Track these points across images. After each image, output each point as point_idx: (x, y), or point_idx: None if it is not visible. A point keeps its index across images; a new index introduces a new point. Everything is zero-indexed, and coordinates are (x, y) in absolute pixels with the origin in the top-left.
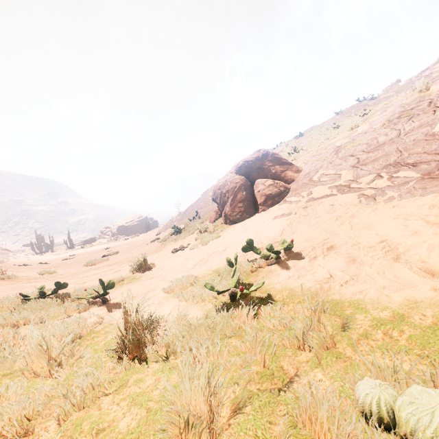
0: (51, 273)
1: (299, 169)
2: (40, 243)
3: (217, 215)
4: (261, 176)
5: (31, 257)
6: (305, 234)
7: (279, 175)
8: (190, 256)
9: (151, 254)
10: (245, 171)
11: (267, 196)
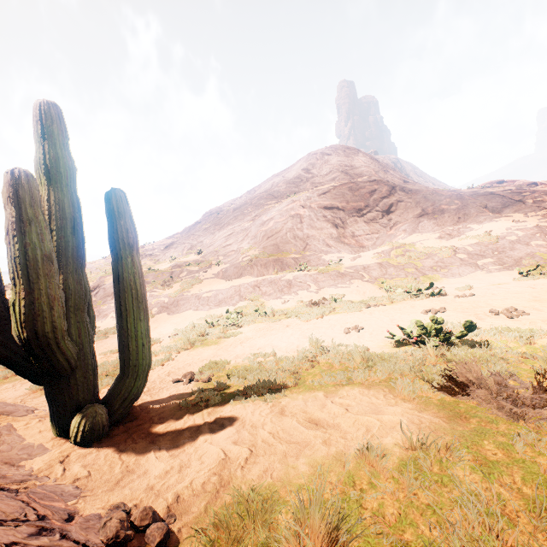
0: None
1: None
2: None
3: None
4: None
5: None
6: None
7: None
8: None
9: None
10: None
11: None
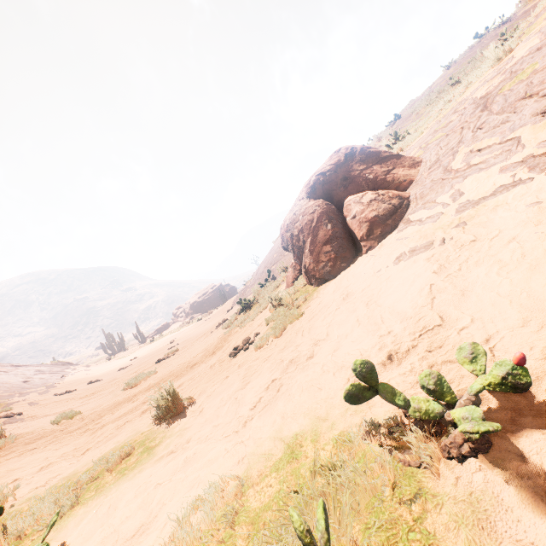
0: (70, 417)
1: (415, 160)
2: (111, 343)
3: (295, 272)
4: (352, 191)
5: (92, 369)
6: (507, 295)
7: (383, 180)
8: (252, 372)
9: (207, 357)
10: (323, 189)
11: (371, 221)
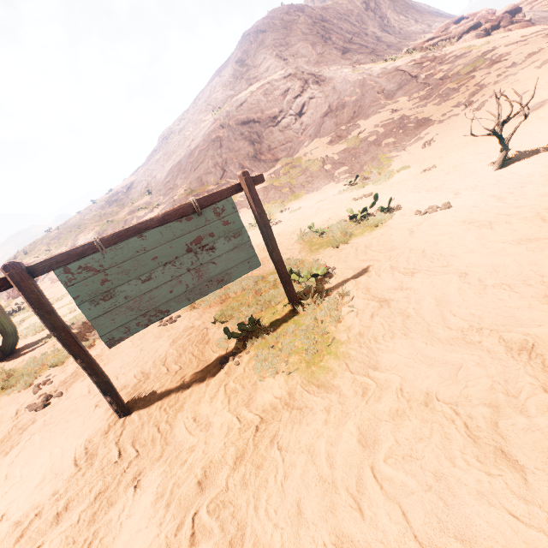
0: None
1: None
2: None
3: (8, 297)
4: None
5: None
6: None
7: None
8: None
9: None
10: None
11: None
